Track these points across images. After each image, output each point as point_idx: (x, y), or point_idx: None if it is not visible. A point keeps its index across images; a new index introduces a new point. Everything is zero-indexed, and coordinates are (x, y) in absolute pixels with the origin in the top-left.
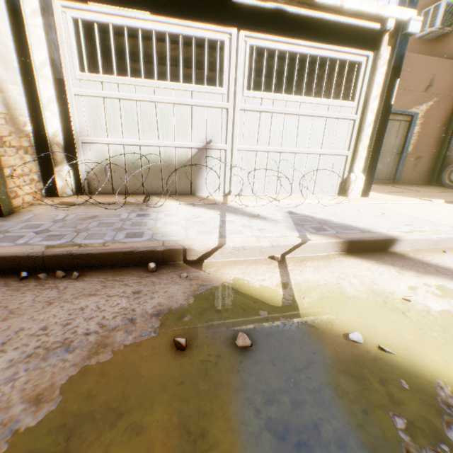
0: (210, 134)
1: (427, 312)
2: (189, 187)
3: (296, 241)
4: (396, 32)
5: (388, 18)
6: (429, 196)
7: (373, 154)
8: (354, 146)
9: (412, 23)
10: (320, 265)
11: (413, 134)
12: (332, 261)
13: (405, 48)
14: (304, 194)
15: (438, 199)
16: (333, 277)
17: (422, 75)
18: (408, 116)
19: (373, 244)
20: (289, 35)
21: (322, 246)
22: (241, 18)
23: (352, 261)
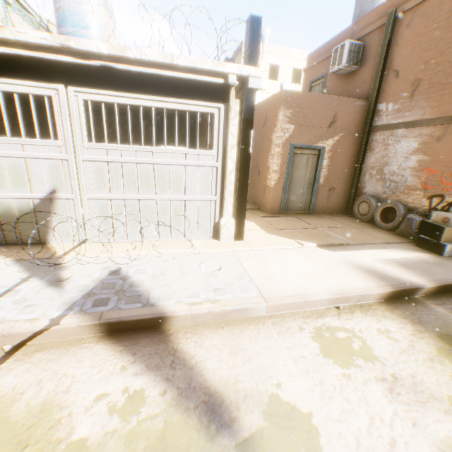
0: (53, 185)
1: (58, 443)
2: (38, 236)
3: (38, 327)
4: (244, 86)
5: (228, 73)
6: (313, 236)
7: (240, 200)
8: (221, 192)
9: (252, 79)
10: (48, 358)
11: (324, 167)
12: (72, 350)
13: (254, 101)
14: (174, 238)
15: (311, 243)
16: (32, 381)
17: (325, 112)
18: (316, 150)
19: (142, 323)
20: (125, 89)
21: (74, 330)
22: (65, 75)
23: (96, 349)
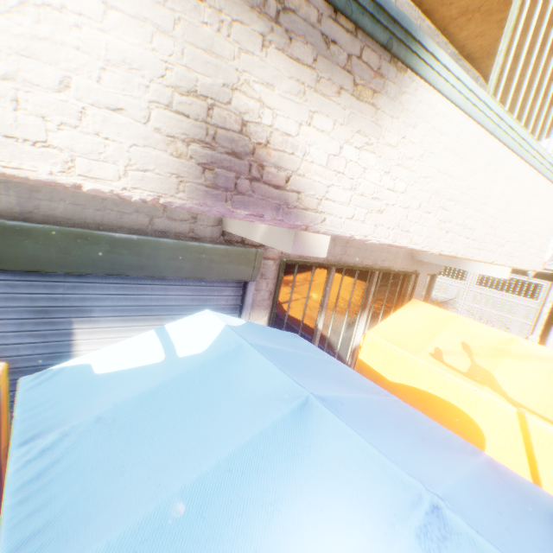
0: (455, 296)
1: None
2: None
3: None
4: None
5: (552, 270)
6: None
7: (544, 329)
8: (534, 322)
9: None
10: None
11: None
12: None
13: None
14: None
15: None
16: None
17: None
18: None
19: None
20: None
21: None
22: None
23: None
